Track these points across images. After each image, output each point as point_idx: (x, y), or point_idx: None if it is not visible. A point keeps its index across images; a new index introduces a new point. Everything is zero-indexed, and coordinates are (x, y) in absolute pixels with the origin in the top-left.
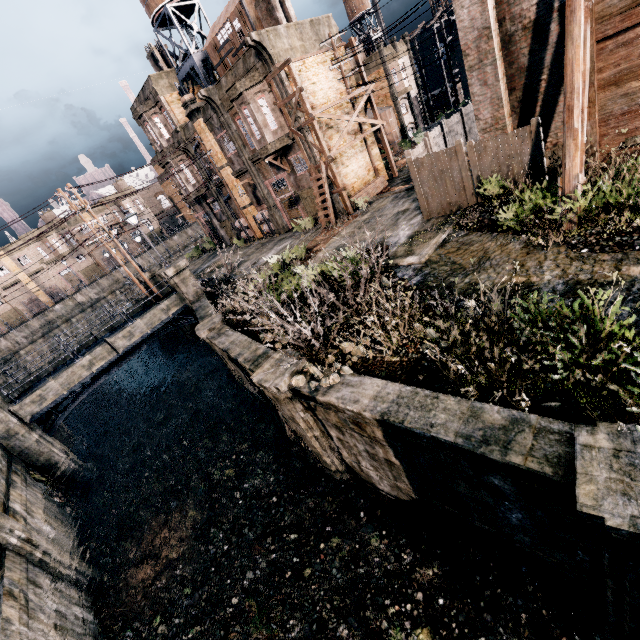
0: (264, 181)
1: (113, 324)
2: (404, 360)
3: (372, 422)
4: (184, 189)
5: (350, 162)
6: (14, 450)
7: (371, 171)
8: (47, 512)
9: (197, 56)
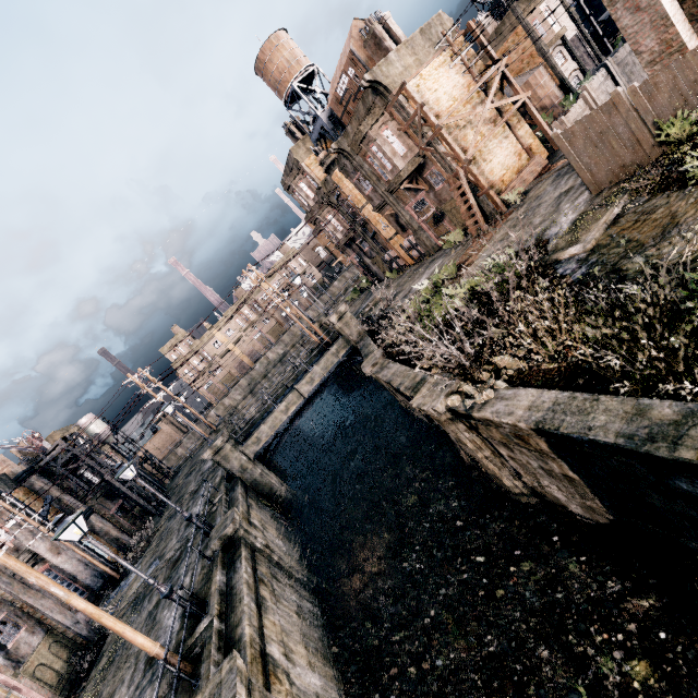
0: (404, 207)
1: (297, 373)
2: (562, 365)
3: (530, 433)
4: (334, 238)
5: (493, 155)
6: (247, 481)
7: (523, 154)
8: (276, 530)
9: (324, 115)
